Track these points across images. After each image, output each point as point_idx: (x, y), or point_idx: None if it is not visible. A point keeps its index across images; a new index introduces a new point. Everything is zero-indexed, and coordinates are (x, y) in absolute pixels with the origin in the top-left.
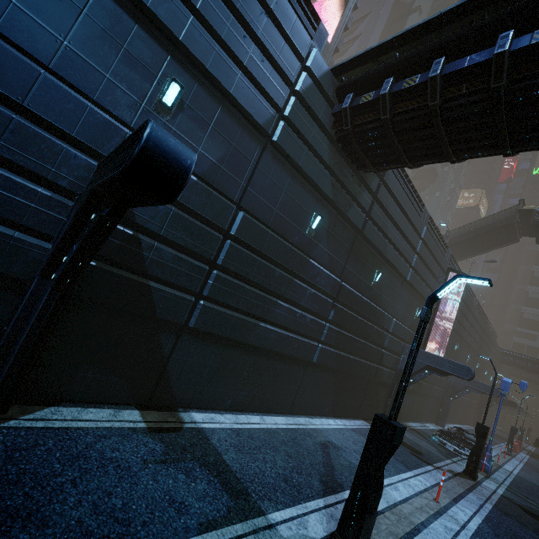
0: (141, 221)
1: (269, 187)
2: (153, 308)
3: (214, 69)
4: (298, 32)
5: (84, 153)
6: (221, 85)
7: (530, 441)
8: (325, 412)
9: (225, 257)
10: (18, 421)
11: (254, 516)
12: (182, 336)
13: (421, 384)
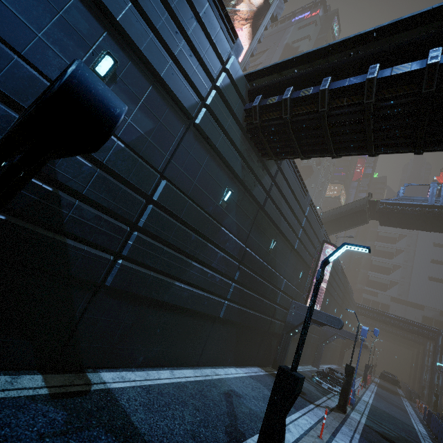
0: (62, 179)
1: (190, 162)
2: (68, 266)
3: (147, 53)
4: (221, 40)
5: (4, 104)
6: (153, 67)
7: (375, 374)
8: (228, 362)
9: (146, 220)
10: None
11: None
12: (97, 295)
13: None
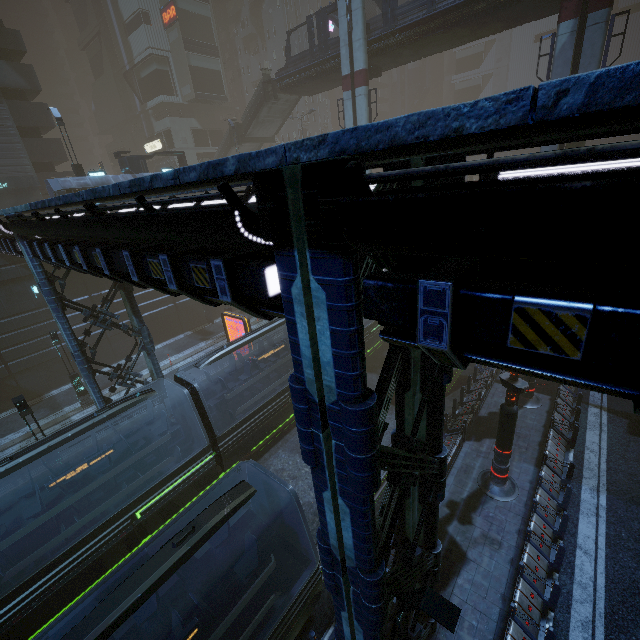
0: None
1: None
2: None
3: None
4: None
5: None
6: None
7: None
8: None
9: None
10: None
11: (58, 411)
12: (16, 377)
13: None
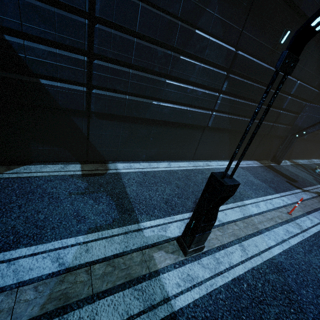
0: None
1: None
2: (55, 101)
3: None
4: None
5: None
6: None
7: None
8: (222, 157)
9: (98, 44)
10: (2, 174)
11: (130, 224)
12: (91, 119)
13: (317, 134)
